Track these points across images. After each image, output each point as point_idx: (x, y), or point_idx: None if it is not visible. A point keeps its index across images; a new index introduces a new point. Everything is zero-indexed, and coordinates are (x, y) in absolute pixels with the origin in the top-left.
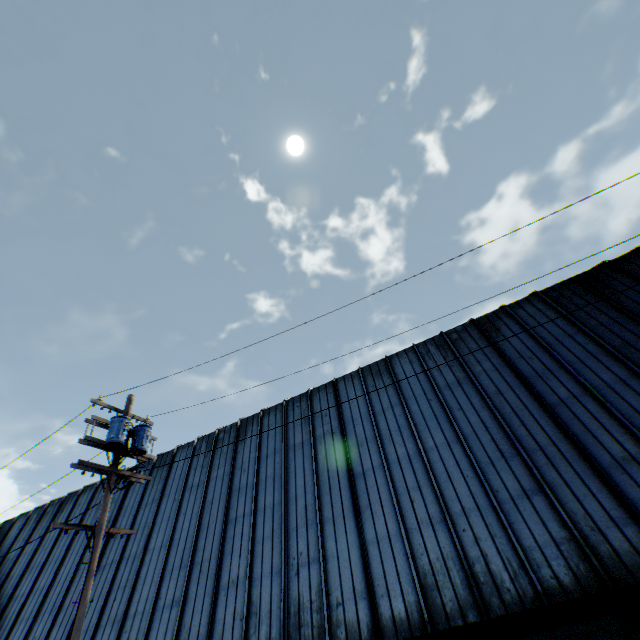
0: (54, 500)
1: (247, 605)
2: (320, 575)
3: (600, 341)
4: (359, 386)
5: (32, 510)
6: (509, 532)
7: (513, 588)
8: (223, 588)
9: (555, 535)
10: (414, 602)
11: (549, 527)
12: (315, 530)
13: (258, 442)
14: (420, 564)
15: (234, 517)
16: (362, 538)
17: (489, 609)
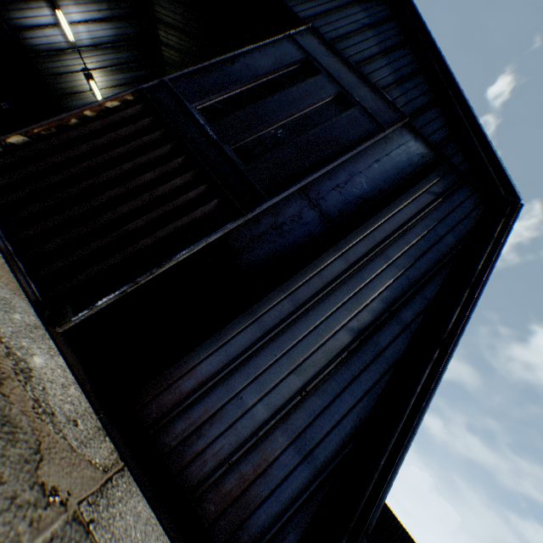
0: None
1: None
2: None
3: None
4: None
5: None
6: None
7: None
8: None
9: None
10: None
11: None
12: None
13: None
14: None
15: None
16: None
17: None
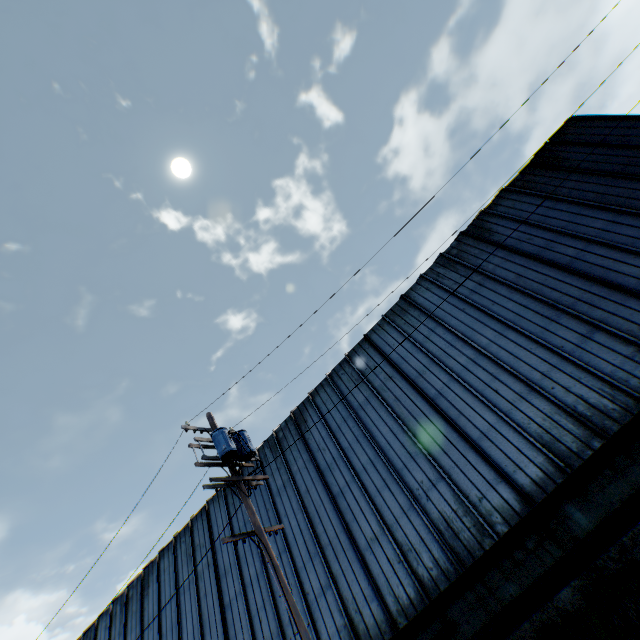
0: (131, 582)
1: (398, 548)
2: (450, 488)
3: (578, 201)
4: (392, 330)
5: (111, 604)
6: (590, 370)
7: (616, 407)
8: (366, 549)
9: (625, 353)
10: (544, 461)
11: (617, 350)
12: (423, 458)
13: (323, 420)
14: (532, 432)
15: (339, 491)
16: (470, 441)
17: (606, 431)
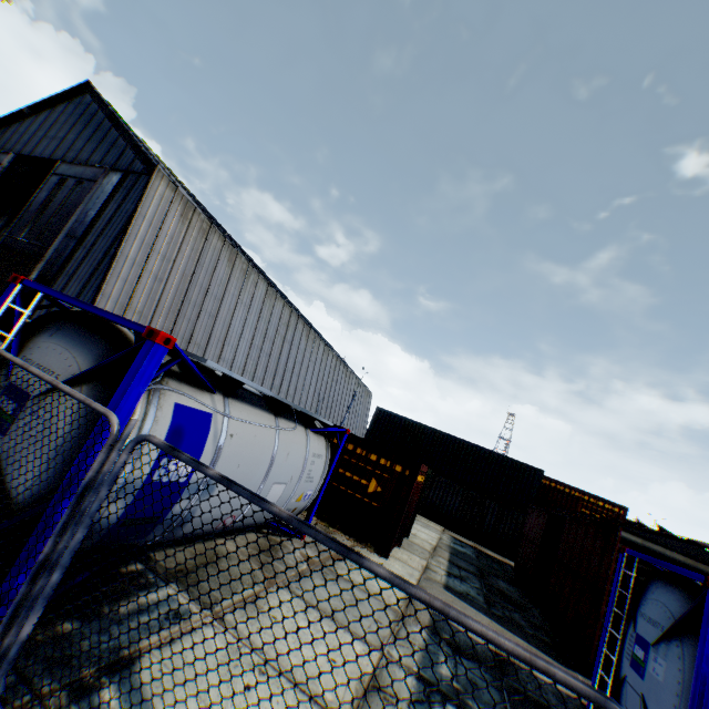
0: None
1: None
2: None
3: None
4: None
5: None
6: None
7: None
8: None
9: None
10: None
11: None
12: None
13: None
14: None
15: None
16: None
17: None
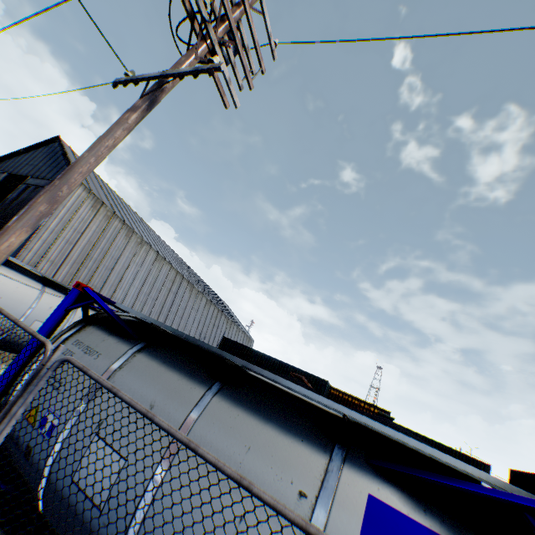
0: None
1: None
2: None
3: None
4: None
5: None
6: None
7: None
8: None
9: None
10: None
11: None
12: None
13: None
14: None
15: None
16: None
17: None
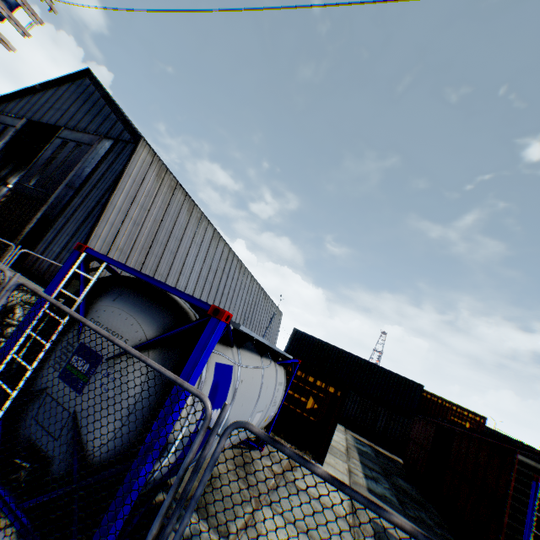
0: None
1: None
2: None
3: None
4: None
5: None
6: None
7: None
8: None
9: None
10: None
11: None
12: None
13: None
14: None
15: None
16: None
17: None
